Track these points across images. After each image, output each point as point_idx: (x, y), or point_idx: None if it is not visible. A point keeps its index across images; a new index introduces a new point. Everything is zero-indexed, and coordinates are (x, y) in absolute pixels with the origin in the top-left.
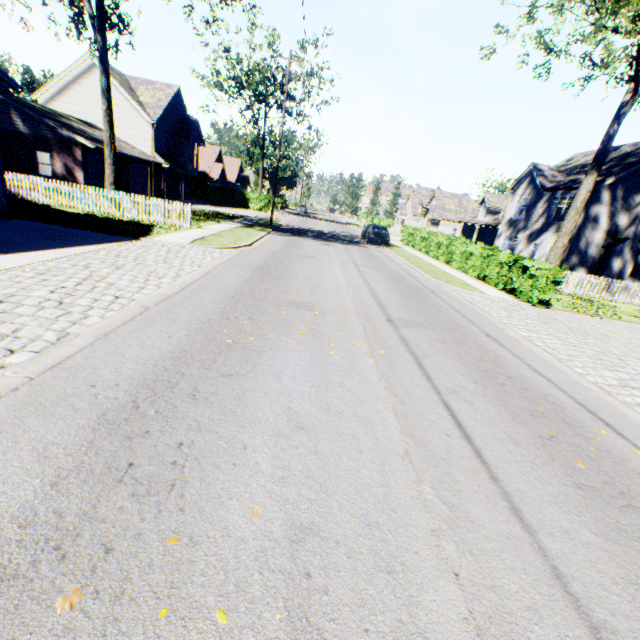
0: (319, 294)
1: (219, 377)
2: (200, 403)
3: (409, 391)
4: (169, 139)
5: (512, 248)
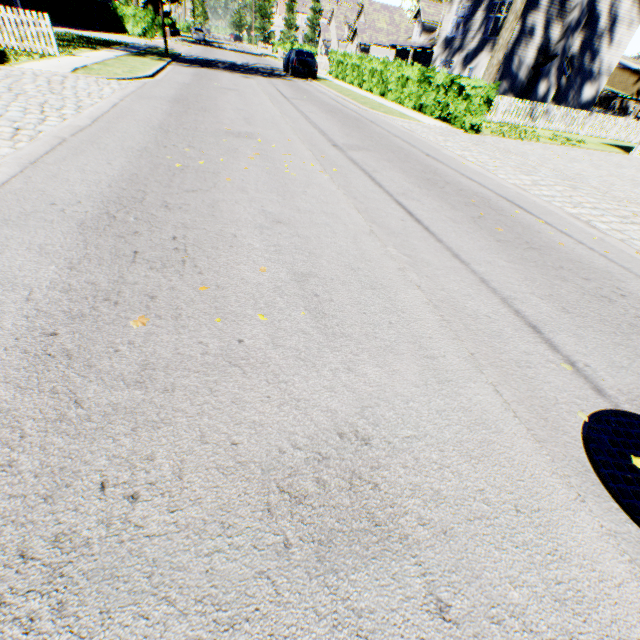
0: (256, 125)
1: (184, 193)
2: (176, 212)
3: (366, 196)
4: None
5: None
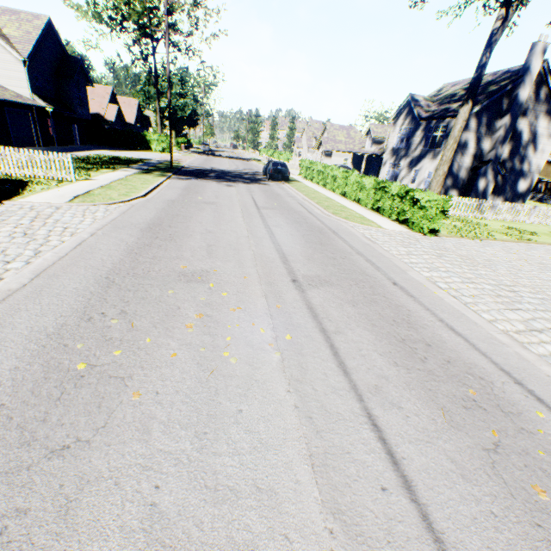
0: (217, 255)
1: (43, 460)
2: None
3: (325, 404)
4: (49, 79)
5: (396, 175)
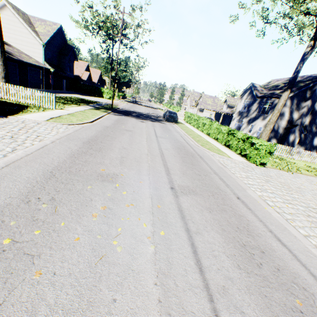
0: (125, 164)
1: None
2: None
3: (183, 301)
4: (55, 55)
5: (240, 126)
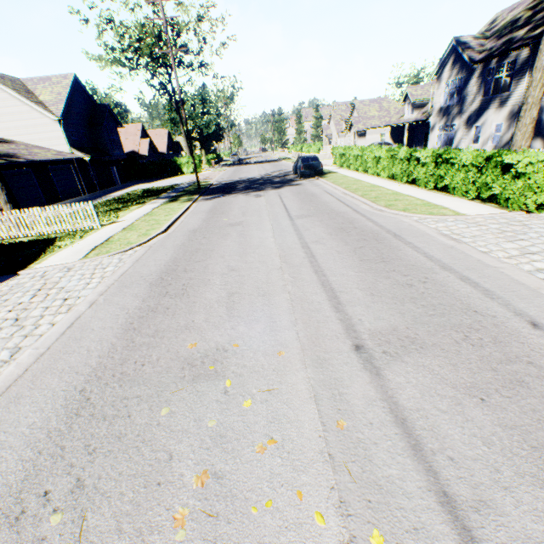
0: (239, 311)
1: None
2: None
3: None
4: (83, 131)
5: (450, 138)
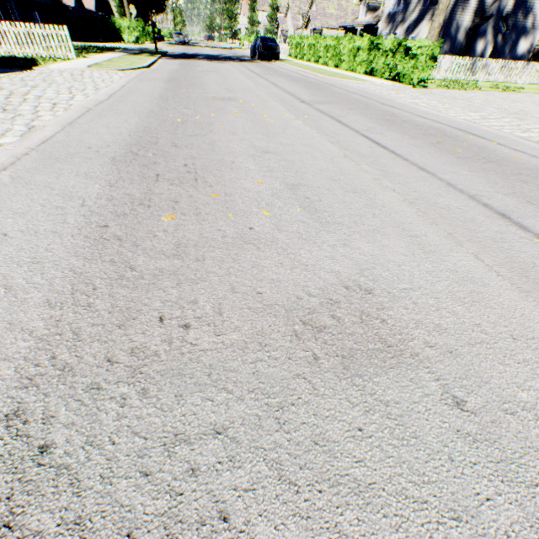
0: (235, 92)
1: (187, 137)
2: (183, 149)
3: (335, 133)
4: None
5: None
